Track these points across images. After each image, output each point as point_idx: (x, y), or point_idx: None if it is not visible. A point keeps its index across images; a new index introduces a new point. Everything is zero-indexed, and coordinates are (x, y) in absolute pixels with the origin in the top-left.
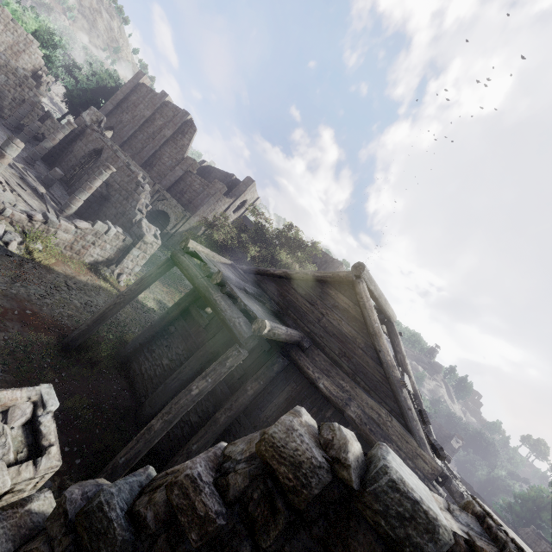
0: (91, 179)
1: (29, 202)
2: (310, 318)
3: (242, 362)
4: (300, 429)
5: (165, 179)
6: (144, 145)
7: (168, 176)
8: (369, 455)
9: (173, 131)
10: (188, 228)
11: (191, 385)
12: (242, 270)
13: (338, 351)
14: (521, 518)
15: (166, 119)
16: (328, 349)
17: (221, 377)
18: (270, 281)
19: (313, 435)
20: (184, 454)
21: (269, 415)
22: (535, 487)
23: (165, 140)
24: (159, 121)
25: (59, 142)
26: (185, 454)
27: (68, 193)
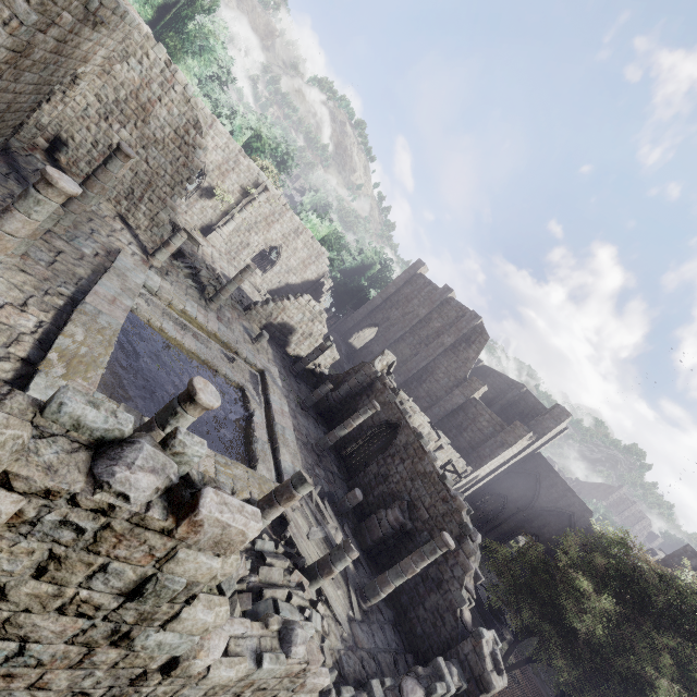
0: (417, 559)
1: (337, 610)
2: None
3: None
4: None
5: (437, 405)
6: (413, 351)
7: (442, 401)
8: None
9: (455, 339)
10: (463, 483)
11: None
12: None
13: None
14: None
15: (446, 320)
16: None
17: None
18: None
19: None
20: None
21: None
22: None
23: (442, 349)
24: (435, 322)
25: (342, 395)
26: None
27: (349, 487)
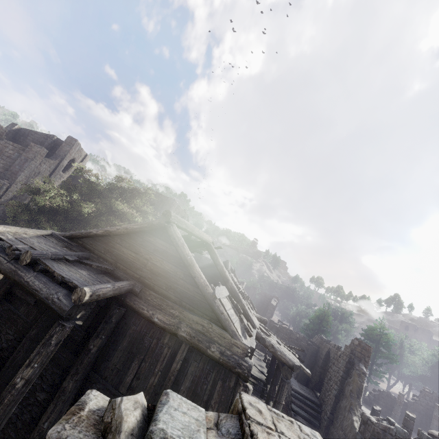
0: None
1: None
2: (137, 266)
3: (82, 324)
4: (72, 433)
5: None
6: None
7: None
8: (154, 410)
9: None
10: (12, 196)
11: (14, 378)
12: (65, 237)
13: (165, 286)
14: (314, 330)
15: None
16: (157, 287)
17: (49, 357)
18: (95, 241)
19: (94, 425)
20: (35, 438)
21: (117, 362)
22: (317, 310)
23: None
24: None
25: None
26: (37, 436)
27: None
